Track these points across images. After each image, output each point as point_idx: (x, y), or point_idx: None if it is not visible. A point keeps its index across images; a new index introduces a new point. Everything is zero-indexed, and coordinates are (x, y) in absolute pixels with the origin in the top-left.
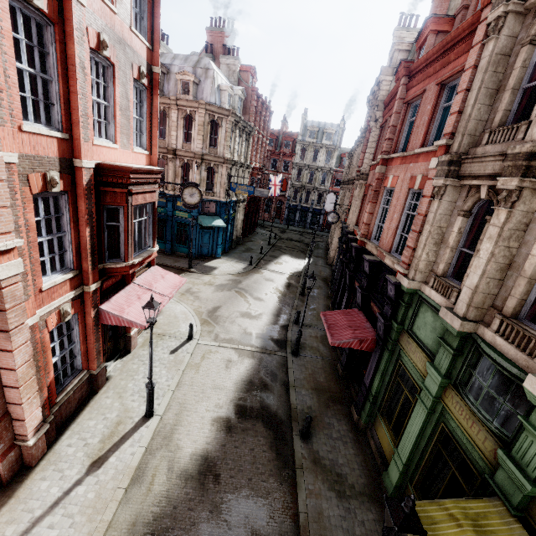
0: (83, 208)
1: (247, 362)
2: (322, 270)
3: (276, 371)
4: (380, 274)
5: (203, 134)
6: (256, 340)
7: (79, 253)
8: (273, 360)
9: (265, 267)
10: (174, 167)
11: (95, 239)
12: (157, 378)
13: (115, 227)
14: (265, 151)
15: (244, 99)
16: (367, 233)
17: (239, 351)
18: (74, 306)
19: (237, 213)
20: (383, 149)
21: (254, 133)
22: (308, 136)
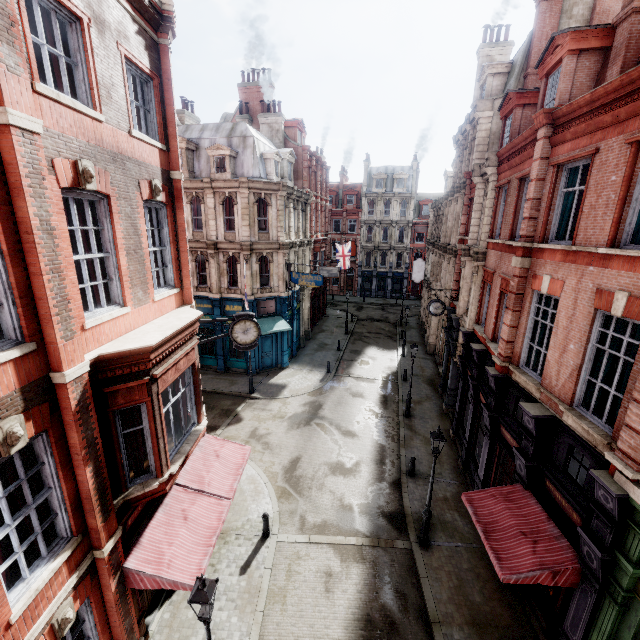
0: (76, 441)
1: (355, 572)
2: (423, 366)
3: (403, 586)
4: (557, 437)
5: (249, 218)
6: (361, 520)
7: (80, 505)
8: (393, 561)
9: (348, 373)
10: (217, 264)
11: (105, 472)
12: (224, 636)
13: (137, 429)
14: (326, 215)
15: (294, 162)
16: (510, 354)
17: (339, 549)
18: (79, 593)
19: (302, 303)
20: (523, 233)
21: (311, 201)
22: (375, 185)
